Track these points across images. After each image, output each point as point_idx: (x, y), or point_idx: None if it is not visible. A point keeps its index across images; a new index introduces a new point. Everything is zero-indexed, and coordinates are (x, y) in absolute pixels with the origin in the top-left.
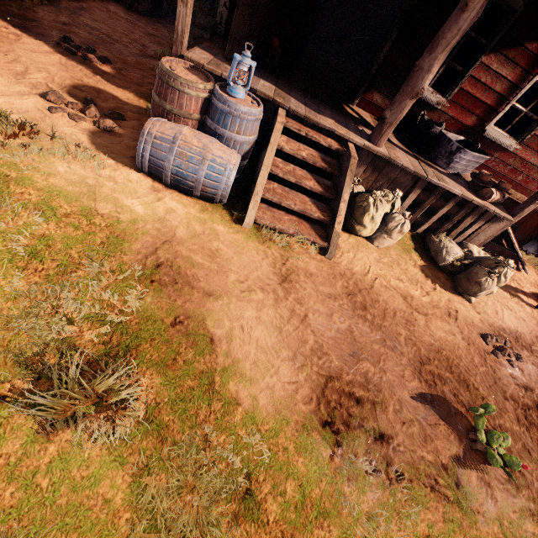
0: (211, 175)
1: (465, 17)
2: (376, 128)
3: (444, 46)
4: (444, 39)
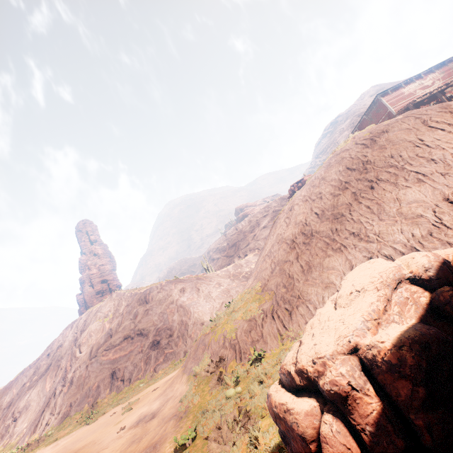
0: None
1: (443, 98)
2: None
3: (445, 100)
4: (444, 100)
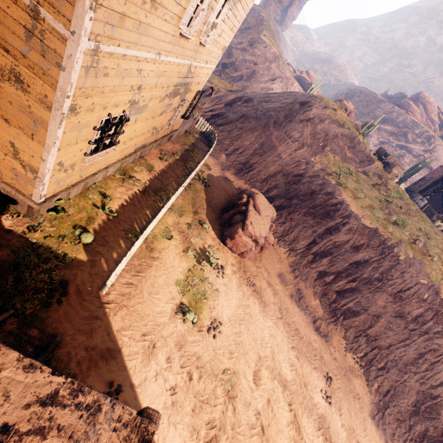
0: (420, 204)
1: None
2: (441, 213)
3: None
4: None
